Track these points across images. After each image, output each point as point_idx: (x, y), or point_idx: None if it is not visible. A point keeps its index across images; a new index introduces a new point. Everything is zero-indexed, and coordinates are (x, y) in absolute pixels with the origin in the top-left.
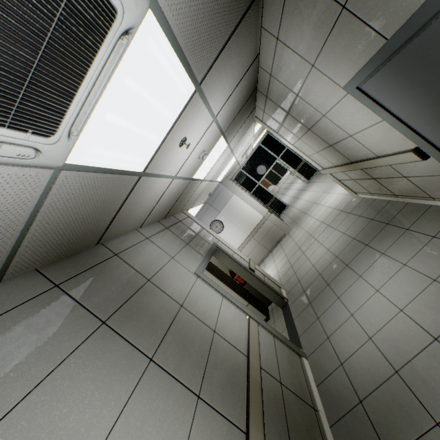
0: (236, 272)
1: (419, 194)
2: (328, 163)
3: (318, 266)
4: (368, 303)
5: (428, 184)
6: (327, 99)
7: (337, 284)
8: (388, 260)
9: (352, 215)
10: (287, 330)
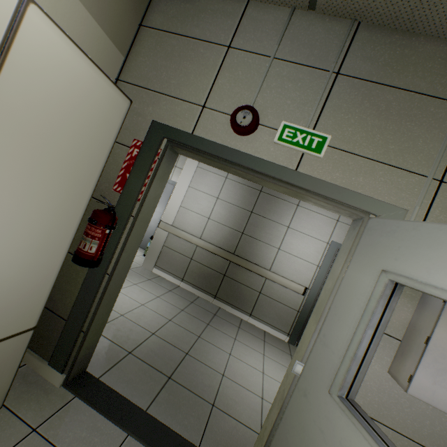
0: (136, 227)
1: (244, 307)
2: (195, 231)
3: (139, 320)
4: (268, 385)
5: (268, 306)
6: (311, 230)
7: (206, 356)
8: (247, 347)
9: (157, 284)
10: (147, 441)
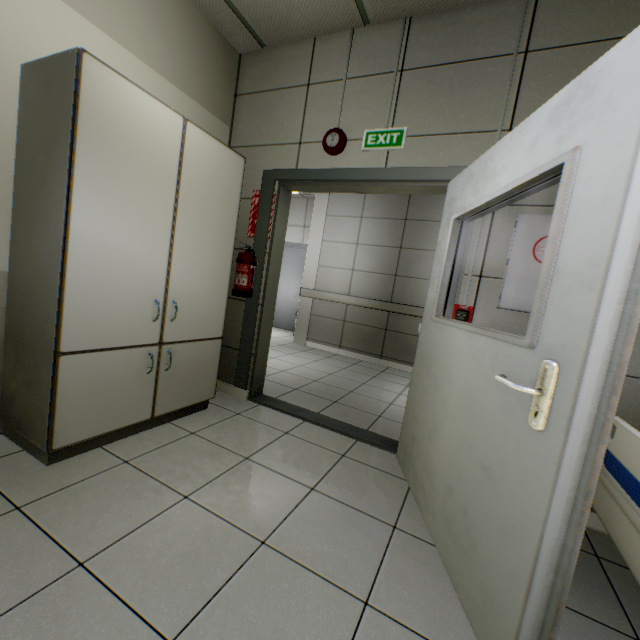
0: (272, 261)
1: None
2: (340, 288)
3: (300, 373)
4: None
5: None
6: None
7: (371, 393)
8: None
9: (313, 353)
10: (320, 422)
